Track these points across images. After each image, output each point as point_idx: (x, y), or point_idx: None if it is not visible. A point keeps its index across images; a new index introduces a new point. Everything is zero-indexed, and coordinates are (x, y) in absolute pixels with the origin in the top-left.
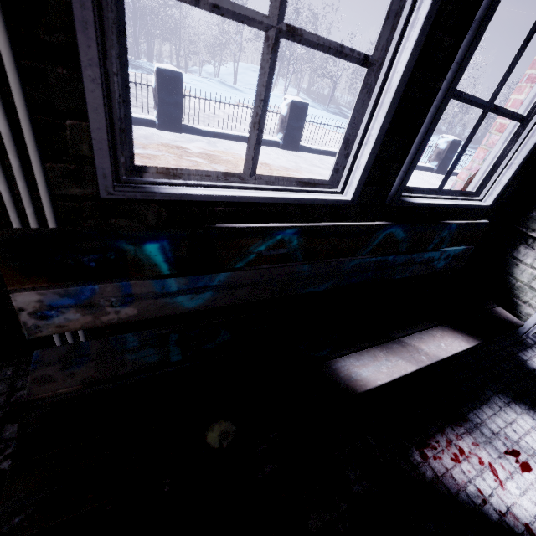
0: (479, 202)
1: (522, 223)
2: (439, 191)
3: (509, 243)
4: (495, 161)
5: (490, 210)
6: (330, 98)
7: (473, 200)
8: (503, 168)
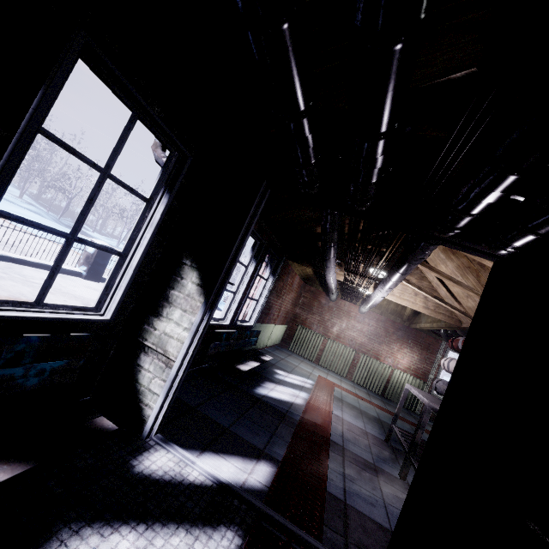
0: (99, 316)
1: (140, 334)
2: (37, 304)
3: (135, 352)
4: (107, 282)
5: (118, 324)
6: (63, 211)
7: (92, 315)
8: (116, 289)
